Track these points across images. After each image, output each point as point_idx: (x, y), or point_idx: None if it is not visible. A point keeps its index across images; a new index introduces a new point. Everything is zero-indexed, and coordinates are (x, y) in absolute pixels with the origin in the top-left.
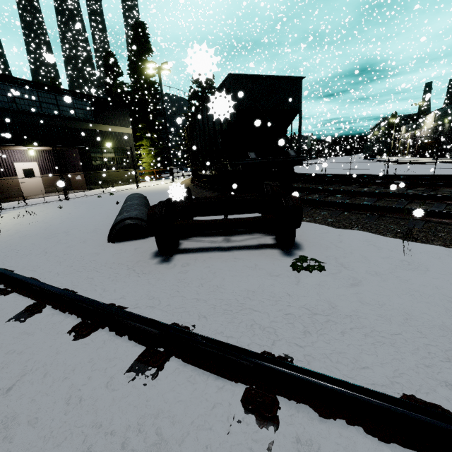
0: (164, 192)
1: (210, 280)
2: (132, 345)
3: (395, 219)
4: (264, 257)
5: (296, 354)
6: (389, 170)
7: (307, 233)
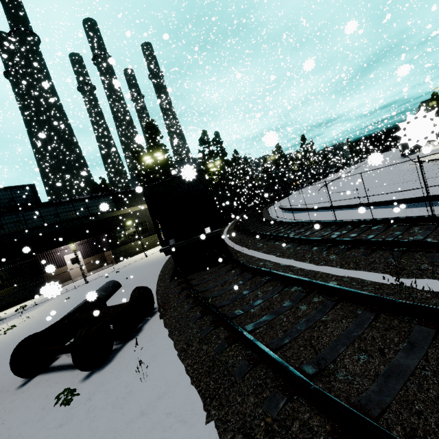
0: (153, 263)
1: (11, 412)
2: None
3: (210, 319)
4: (70, 381)
5: None
6: (373, 191)
7: (139, 341)
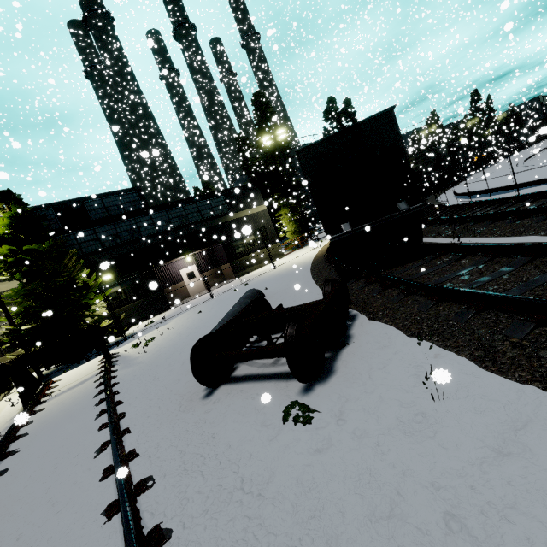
0: (291, 272)
1: (215, 425)
2: (115, 493)
3: (502, 315)
4: (281, 394)
5: (174, 534)
6: None
7: (362, 348)
